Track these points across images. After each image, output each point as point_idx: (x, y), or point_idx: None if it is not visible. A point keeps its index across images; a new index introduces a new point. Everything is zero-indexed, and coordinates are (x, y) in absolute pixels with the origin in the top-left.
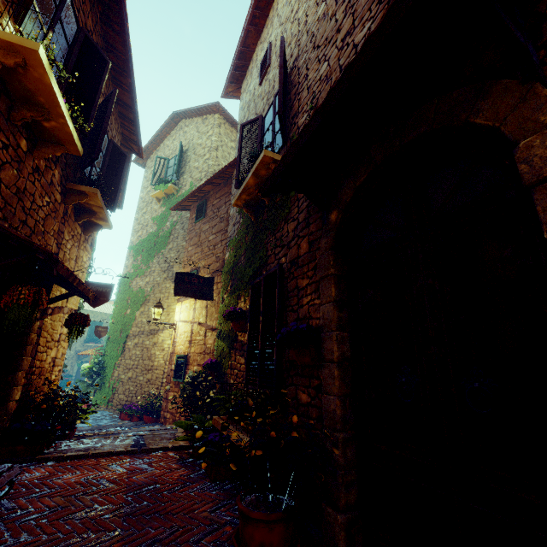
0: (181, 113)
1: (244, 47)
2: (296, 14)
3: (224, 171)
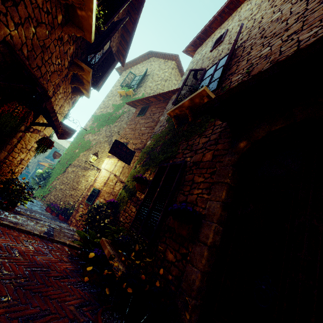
0: (154, 53)
1: (209, 27)
2: (254, 16)
3: (167, 93)
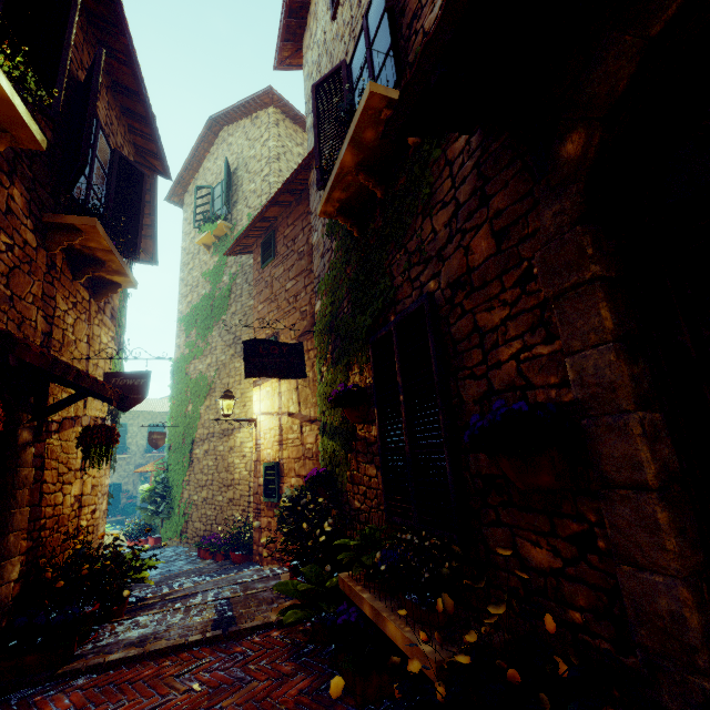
0: (220, 117)
1: None
2: None
3: (294, 179)
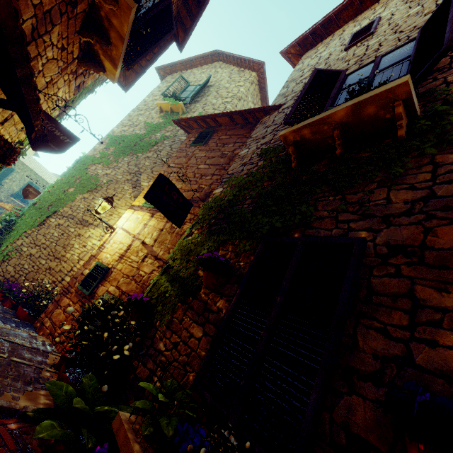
0: (223, 54)
1: (335, 17)
2: None
3: (254, 112)
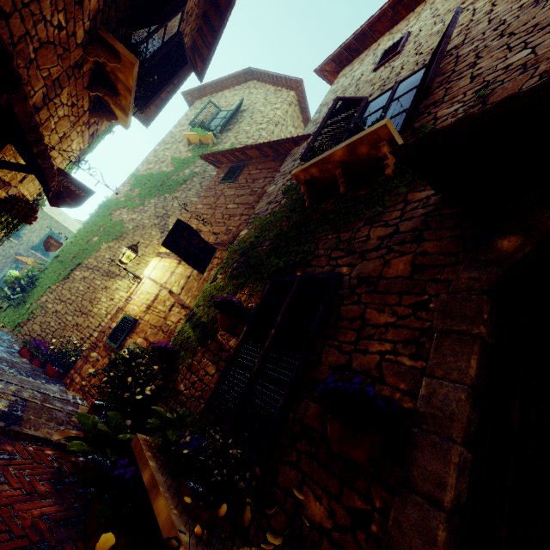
0: (257, 72)
1: (370, 30)
2: (470, 4)
3: (283, 143)
